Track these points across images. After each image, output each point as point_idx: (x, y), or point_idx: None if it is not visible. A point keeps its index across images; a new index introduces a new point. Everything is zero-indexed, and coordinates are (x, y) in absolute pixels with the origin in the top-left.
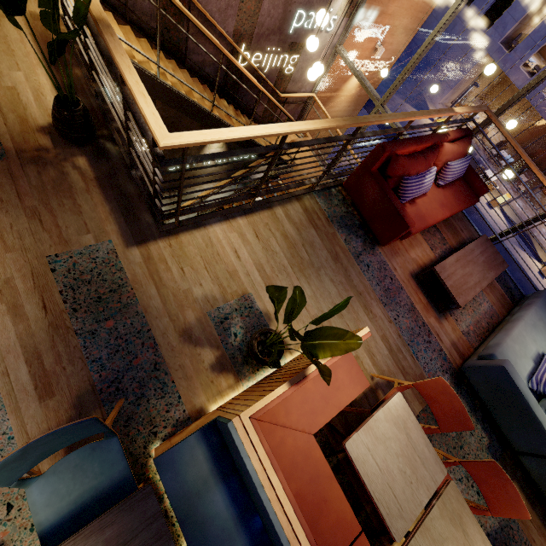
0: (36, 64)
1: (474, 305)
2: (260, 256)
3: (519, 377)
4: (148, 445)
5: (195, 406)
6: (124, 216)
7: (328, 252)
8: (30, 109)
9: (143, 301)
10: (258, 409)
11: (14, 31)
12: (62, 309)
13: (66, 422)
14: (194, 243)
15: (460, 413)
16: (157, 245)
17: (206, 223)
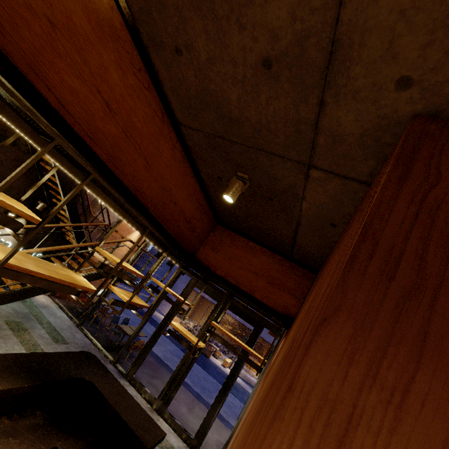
0: None
1: None
2: None
3: None
4: None
5: None
6: None
7: None
8: None
9: None
10: None
11: None
12: None
13: None
14: None
15: None
16: None
17: None
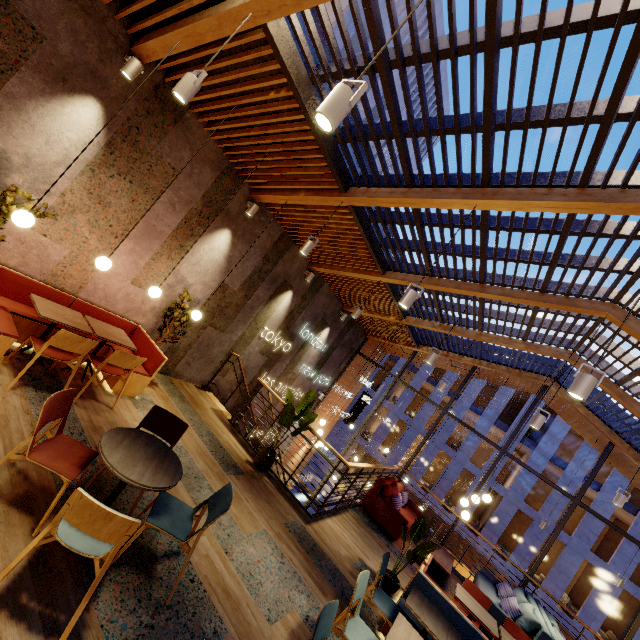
0: (227, 431)
1: (454, 586)
2: (352, 538)
3: (496, 604)
4: (375, 632)
5: (379, 615)
6: (295, 508)
7: (375, 541)
8: (238, 452)
9: (327, 553)
10: (423, 570)
11: (213, 416)
12: (304, 551)
13: (339, 610)
14: (326, 527)
15: (483, 596)
16: (314, 525)
17: (323, 517)
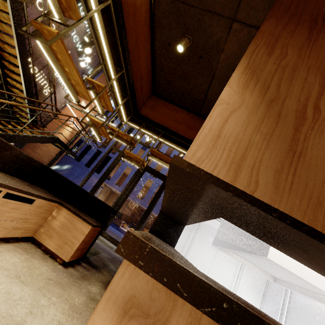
0: None
1: None
2: None
3: None
4: None
5: None
6: None
7: None
8: None
9: None
10: None
11: None
12: None
13: None
14: None
15: None
16: None
17: None
